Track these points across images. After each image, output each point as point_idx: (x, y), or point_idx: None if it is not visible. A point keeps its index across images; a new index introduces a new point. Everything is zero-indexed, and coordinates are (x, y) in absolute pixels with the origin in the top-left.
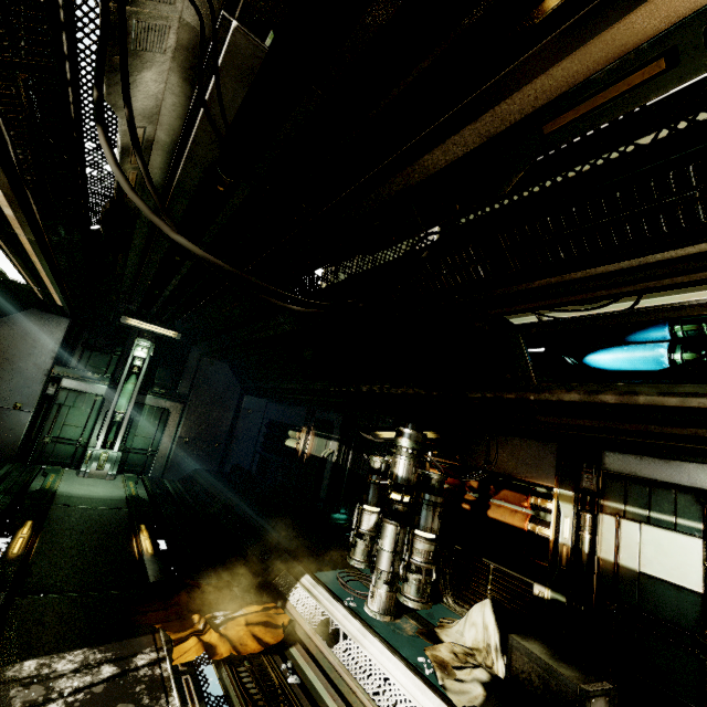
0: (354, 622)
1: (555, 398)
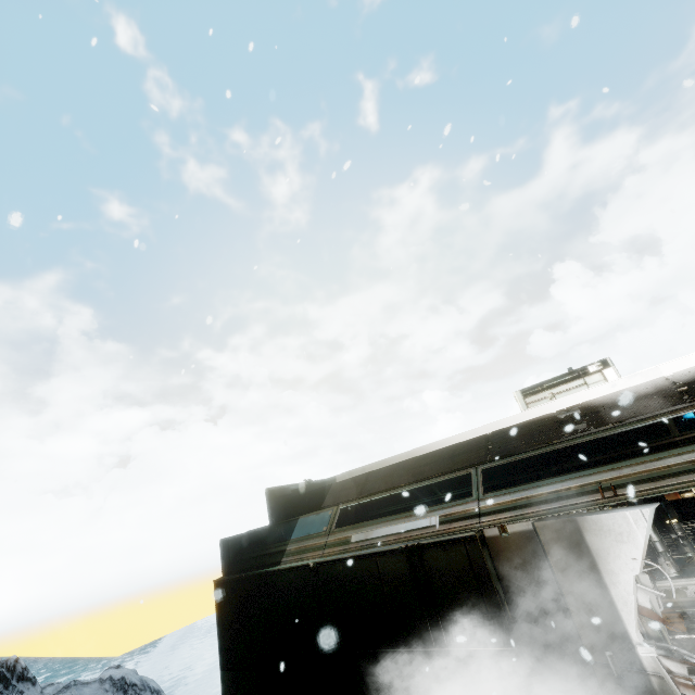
0: (680, 580)
1: (688, 436)
